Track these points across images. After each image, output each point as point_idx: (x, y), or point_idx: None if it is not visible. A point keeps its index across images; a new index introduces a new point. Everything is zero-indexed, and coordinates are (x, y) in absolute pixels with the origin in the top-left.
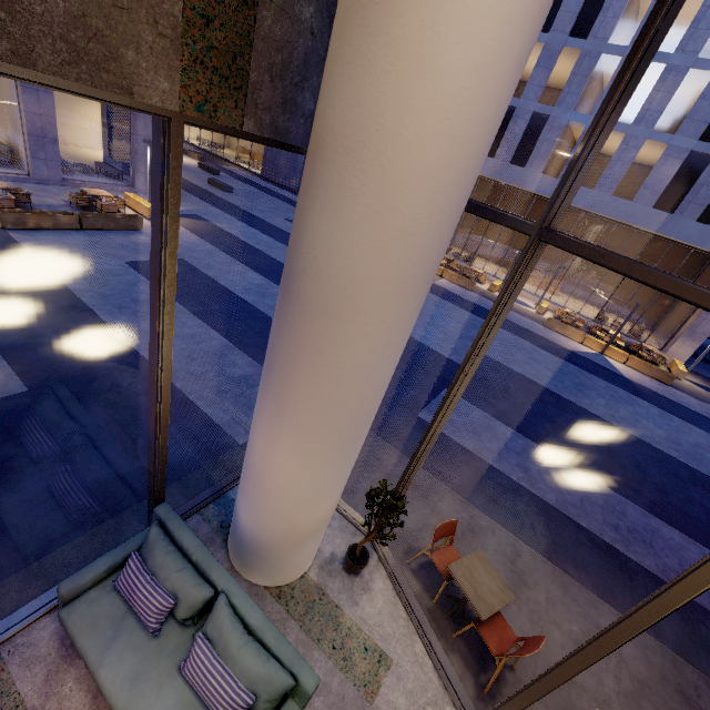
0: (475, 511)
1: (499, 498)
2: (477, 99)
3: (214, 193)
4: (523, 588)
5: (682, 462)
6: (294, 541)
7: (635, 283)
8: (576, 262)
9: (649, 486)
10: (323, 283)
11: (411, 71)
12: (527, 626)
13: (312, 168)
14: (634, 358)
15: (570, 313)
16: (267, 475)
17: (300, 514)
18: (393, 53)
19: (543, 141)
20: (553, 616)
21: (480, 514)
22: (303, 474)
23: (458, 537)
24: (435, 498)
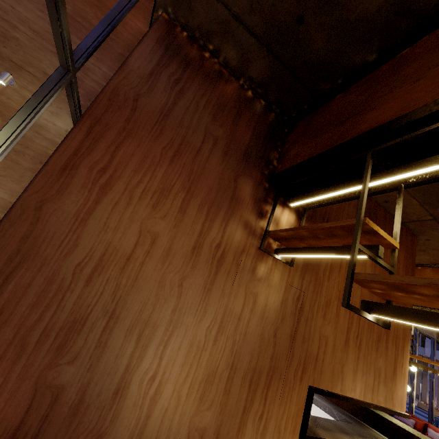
0: None
1: None
2: None
3: None
4: None
5: None
6: None
7: None
8: None
9: None
10: None
11: None
12: None
13: None
14: None
15: None
16: None
17: None
18: None
19: None
20: None
21: None
22: None
23: None
24: None
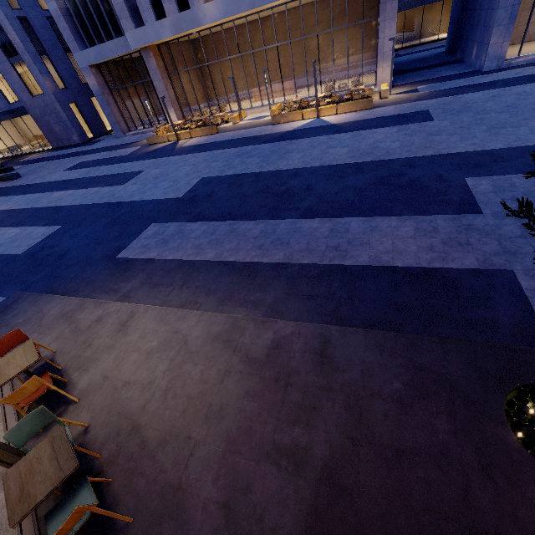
0: (110, 305)
1: (162, 280)
2: None
3: (3, 186)
4: (122, 339)
5: (353, 163)
6: None
7: (343, 44)
8: (296, 57)
9: (310, 198)
10: None
11: None
12: (110, 364)
13: None
14: (339, 105)
15: (284, 102)
16: None
17: None
18: None
19: None
20: (138, 345)
21: (114, 304)
22: None
23: (83, 331)
24: (78, 314)
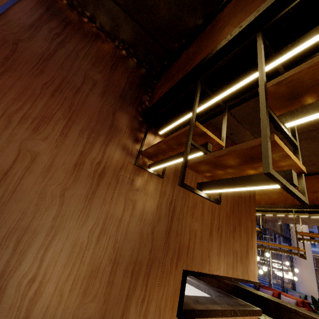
0: None
1: None
2: (306, 230)
3: None
4: None
5: None
6: (313, 294)
7: None
8: None
9: None
10: (299, 246)
11: (300, 229)
12: None
13: (293, 236)
14: None
15: None
16: (303, 276)
17: (311, 285)
18: (298, 228)
19: (316, 238)
20: None
21: None
22: (308, 275)
23: None
24: None
